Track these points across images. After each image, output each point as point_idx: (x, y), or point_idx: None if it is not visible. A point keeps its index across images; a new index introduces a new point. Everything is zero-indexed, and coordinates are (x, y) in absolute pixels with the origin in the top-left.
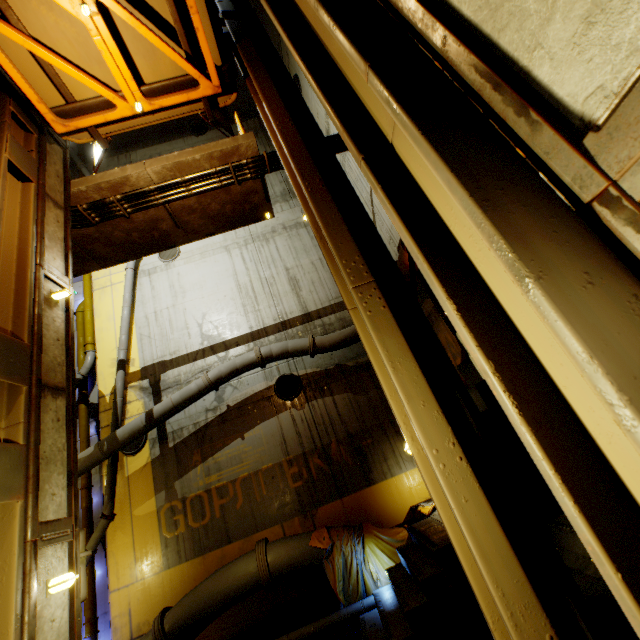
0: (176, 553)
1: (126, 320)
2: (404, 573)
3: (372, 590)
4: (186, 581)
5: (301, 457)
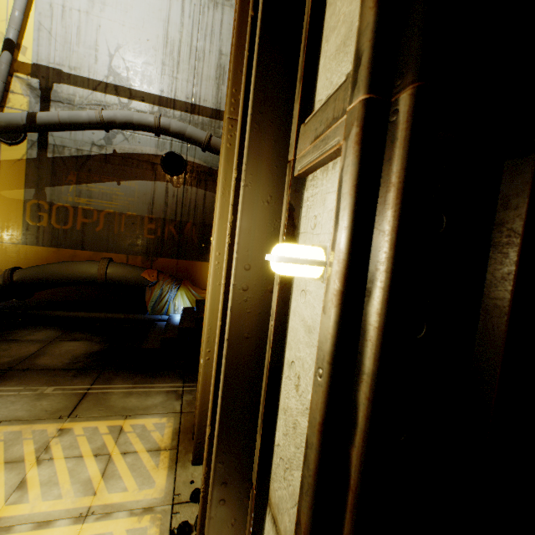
0: (35, 238)
1: None
2: (192, 312)
3: (171, 314)
4: (39, 258)
5: (161, 221)
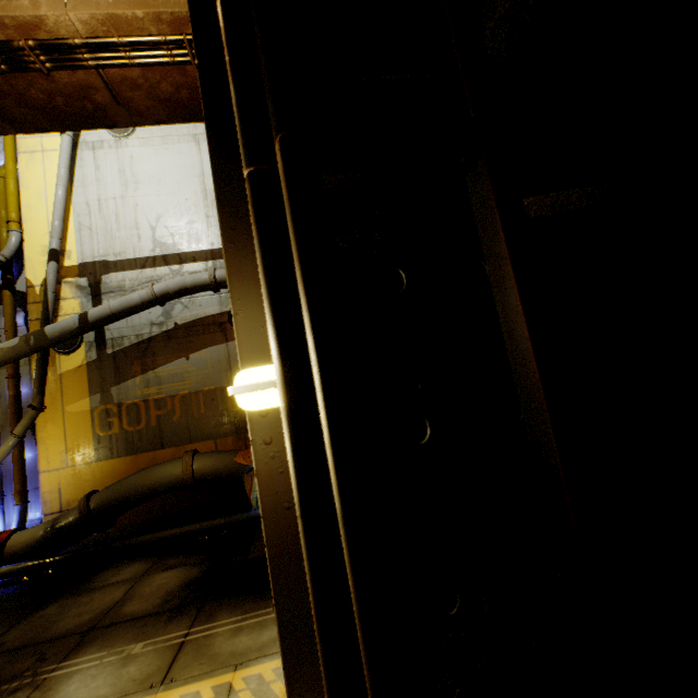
0: (109, 450)
1: (60, 202)
2: None
3: None
4: (117, 473)
5: None
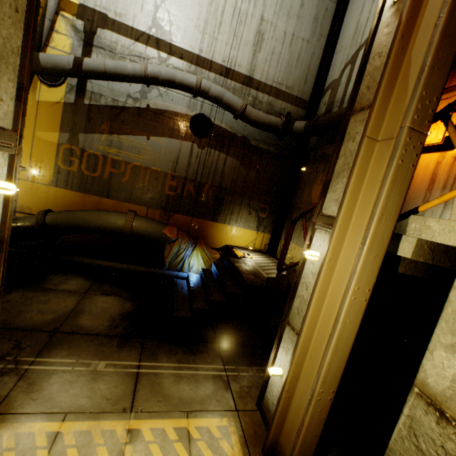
0: (65, 181)
1: None
2: (213, 277)
3: (185, 270)
4: (67, 201)
5: (182, 179)
